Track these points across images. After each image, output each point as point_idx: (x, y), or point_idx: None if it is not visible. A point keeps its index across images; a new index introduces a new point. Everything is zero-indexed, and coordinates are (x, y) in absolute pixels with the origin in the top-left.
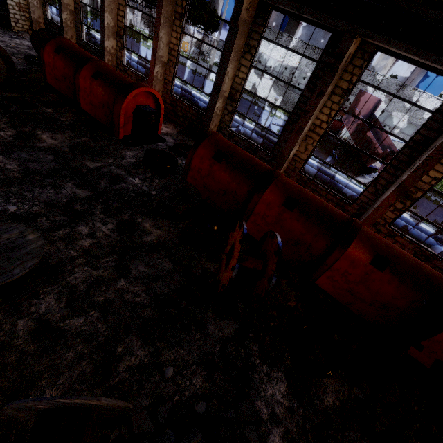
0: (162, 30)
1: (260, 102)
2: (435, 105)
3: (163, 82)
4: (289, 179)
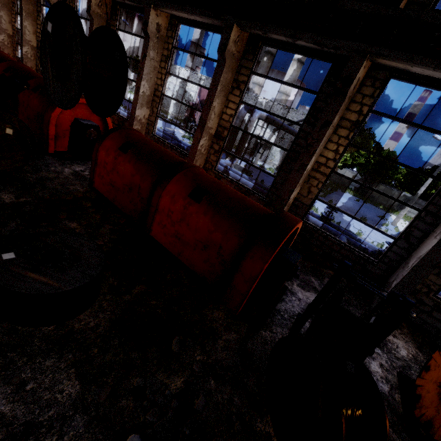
0: (2, 11)
1: (168, 115)
2: (278, 108)
3: (12, 49)
4: (4, 53)
